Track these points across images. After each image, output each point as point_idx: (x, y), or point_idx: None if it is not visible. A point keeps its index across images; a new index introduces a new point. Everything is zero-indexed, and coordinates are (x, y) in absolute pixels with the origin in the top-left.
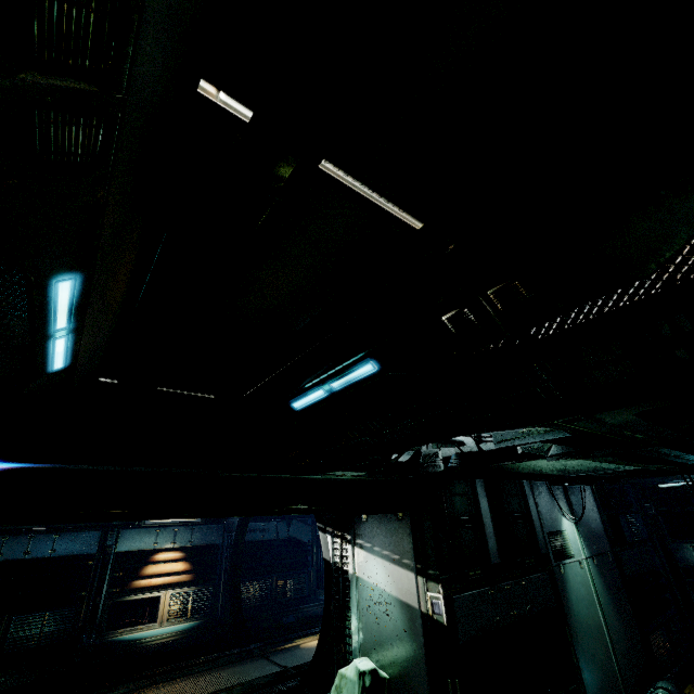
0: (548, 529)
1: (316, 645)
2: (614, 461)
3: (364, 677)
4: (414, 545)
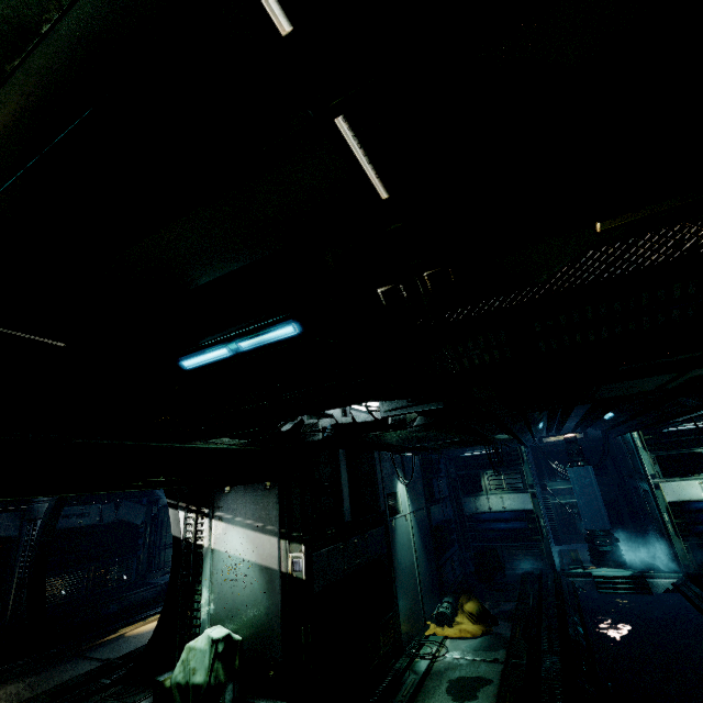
0: (387, 491)
1: (146, 630)
2: (451, 432)
3: (218, 643)
4: (280, 512)
